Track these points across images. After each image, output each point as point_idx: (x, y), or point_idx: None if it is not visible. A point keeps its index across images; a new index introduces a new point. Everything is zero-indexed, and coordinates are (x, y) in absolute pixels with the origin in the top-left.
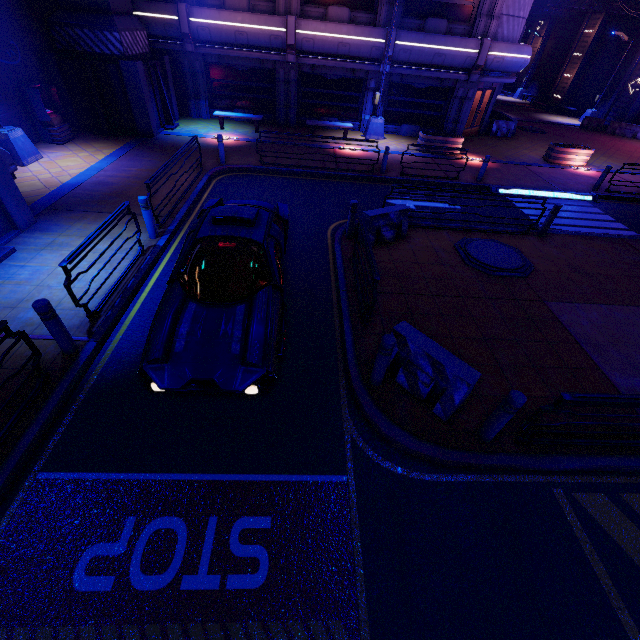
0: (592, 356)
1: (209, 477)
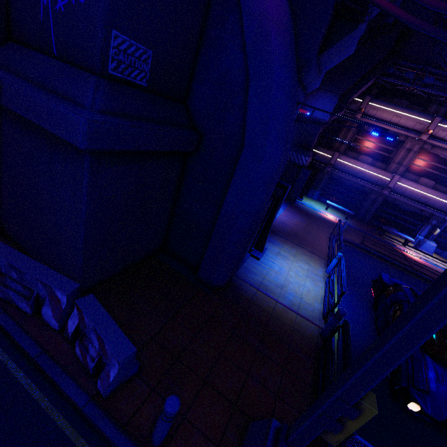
0: None
1: None
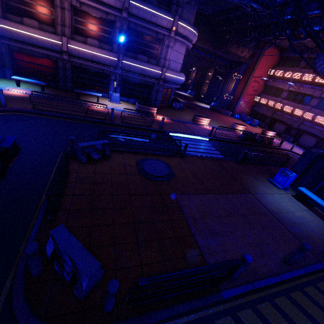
0: (191, 227)
1: None
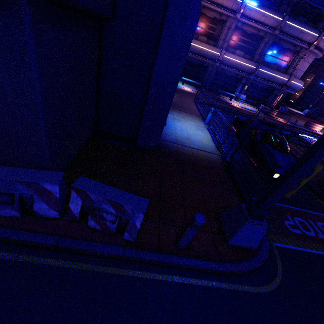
0: None
1: (297, 208)
